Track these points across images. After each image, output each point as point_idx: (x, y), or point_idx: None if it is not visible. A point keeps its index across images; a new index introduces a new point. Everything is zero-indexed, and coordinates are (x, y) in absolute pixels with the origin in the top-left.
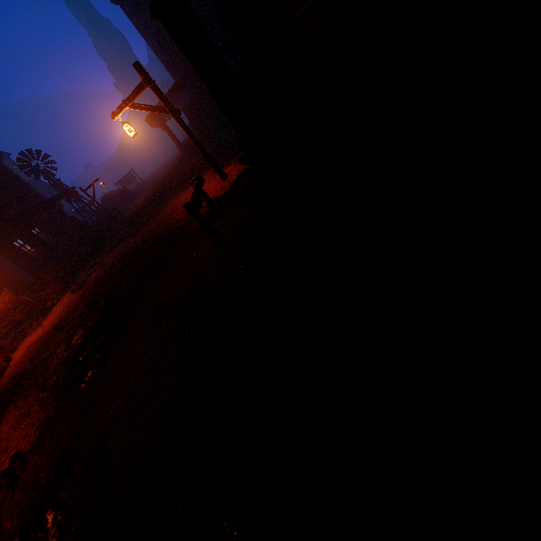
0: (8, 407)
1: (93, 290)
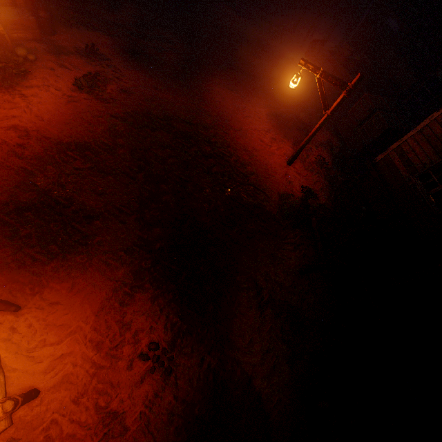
0: (78, 257)
1: (134, 140)
